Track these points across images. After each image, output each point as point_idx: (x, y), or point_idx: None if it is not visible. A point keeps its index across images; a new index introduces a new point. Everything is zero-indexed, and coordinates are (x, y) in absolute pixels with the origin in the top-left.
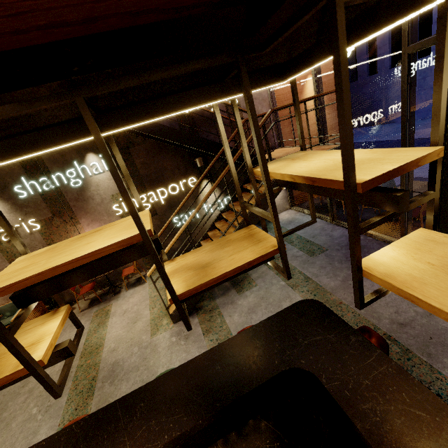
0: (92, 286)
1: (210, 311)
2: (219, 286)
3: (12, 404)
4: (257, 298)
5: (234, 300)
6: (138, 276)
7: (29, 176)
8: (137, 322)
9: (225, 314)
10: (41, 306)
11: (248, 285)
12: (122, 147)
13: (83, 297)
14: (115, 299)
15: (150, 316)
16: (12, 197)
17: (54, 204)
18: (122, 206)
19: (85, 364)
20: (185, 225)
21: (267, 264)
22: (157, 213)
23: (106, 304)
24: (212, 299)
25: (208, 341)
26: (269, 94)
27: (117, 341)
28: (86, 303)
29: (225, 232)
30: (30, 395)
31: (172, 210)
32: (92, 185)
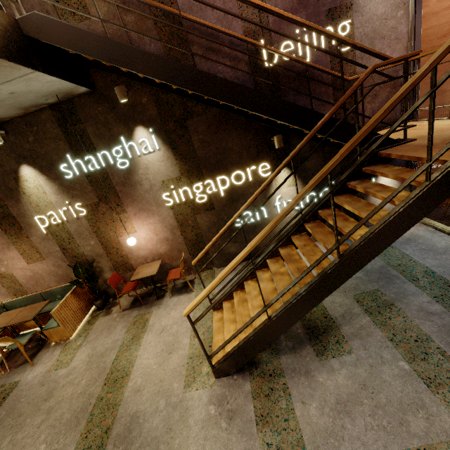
0: (135, 285)
1: (270, 376)
2: (287, 331)
3: (29, 422)
4: (353, 382)
5: (310, 370)
6: (187, 279)
7: (75, 154)
8: (172, 353)
9: (295, 395)
10: (87, 295)
11: (335, 345)
12: (178, 118)
13: (127, 293)
14: (157, 306)
15: (188, 350)
16: (59, 177)
17: (100, 188)
18: (174, 196)
19: (105, 398)
20: (246, 250)
21: (369, 312)
22: (214, 208)
23: (147, 310)
24: (275, 352)
25: (263, 445)
26: (409, 28)
27: (144, 377)
28: (129, 300)
29: (313, 267)
30: (46, 418)
31: (233, 205)
32: (141, 168)
